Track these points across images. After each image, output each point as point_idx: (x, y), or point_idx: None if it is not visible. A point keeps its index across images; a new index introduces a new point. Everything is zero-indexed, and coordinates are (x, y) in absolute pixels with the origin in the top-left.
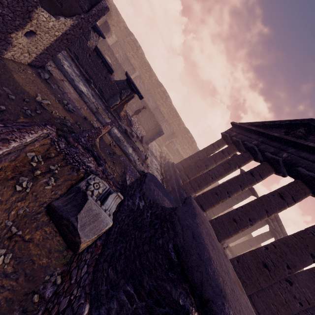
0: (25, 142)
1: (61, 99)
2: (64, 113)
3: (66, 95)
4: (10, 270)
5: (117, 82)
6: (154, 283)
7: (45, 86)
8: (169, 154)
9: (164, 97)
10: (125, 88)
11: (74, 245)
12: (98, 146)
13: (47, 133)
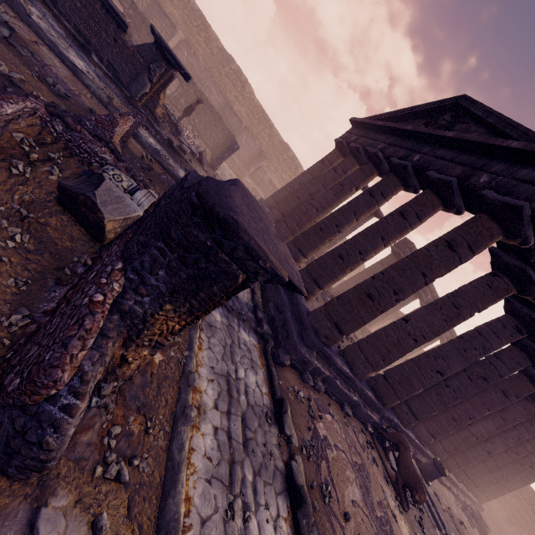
0: (6, 114)
1: (41, 75)
2: (53, 99)
3: (48, 70)
4: (32, 249)
5: (139, 48)
6: (182, 232)
7: (7, 51)
8: (258, 190)
9: (238, 83)
10: (156, 60)
11: (99, 228)
12: (119, 150)
13: (32, 108)
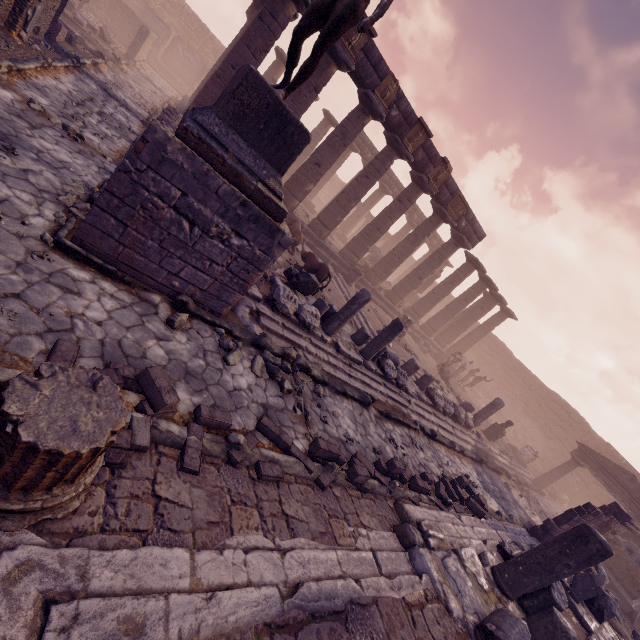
0: None
1: None
2: None
3: None
4: None
5: None
6: None
7: None
8: None
9: None
10: None
11: None
12: None
13: None
